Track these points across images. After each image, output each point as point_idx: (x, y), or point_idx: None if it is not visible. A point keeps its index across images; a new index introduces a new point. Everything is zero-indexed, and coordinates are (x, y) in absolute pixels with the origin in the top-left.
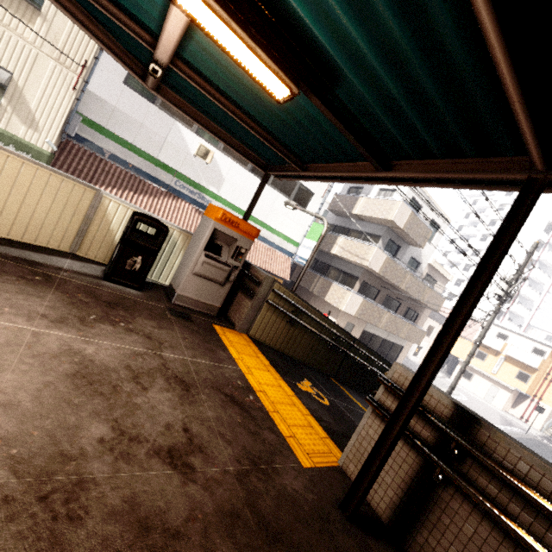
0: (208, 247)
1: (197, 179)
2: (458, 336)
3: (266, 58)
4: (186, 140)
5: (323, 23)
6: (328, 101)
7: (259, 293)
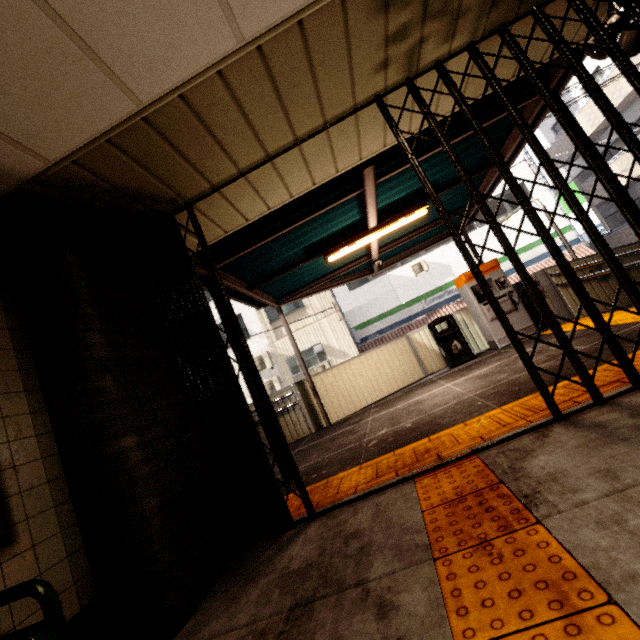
0: (480, 301)
1: (433, 287)
2: (614, 177)
3: (408, 215)
4: (402, 275)
5: (411, 188)
6: (440, 189)
7: (543, 288)
